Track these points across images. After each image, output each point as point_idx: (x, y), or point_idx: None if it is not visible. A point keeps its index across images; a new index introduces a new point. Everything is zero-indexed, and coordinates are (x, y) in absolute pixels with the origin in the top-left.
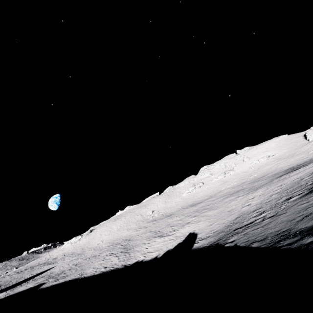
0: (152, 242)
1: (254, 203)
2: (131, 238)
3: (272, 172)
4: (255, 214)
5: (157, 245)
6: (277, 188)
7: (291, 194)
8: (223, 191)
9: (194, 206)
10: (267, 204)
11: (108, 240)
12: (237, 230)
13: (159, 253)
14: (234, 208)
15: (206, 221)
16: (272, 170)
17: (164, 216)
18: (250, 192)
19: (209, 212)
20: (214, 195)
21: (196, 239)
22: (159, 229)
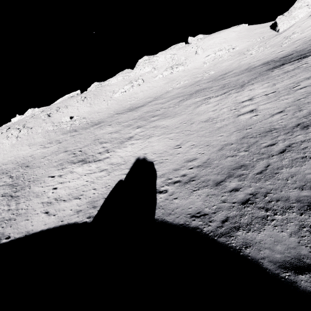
0: (66, 174)
1: (268, 109)
2: (31, 163)
3: (236, 68)
4: None
5: (75, 183)
6: None
7: None
8: (172, 91)
9: (134, 110)
10: None
11: None
12: None
13: (78, 206)
14: (215, 116)
15: (163, 137)
16: (235, 67)
17: (89, 124)
18: (230, 91)
19: (163, 122)
20: (160, 96)
21: (158, 180)
22: (81, 147)
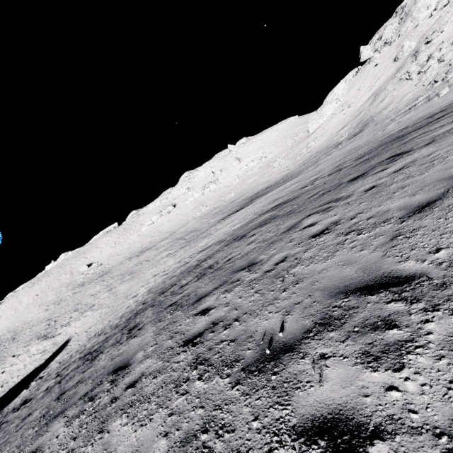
0: (23, 353)
1: (136, 297)
2: (18, 335)
3: (247, 192)
4: (76, 356)
5: (18, 366)
6: (174, 266)
7: (112, 330)
8: (187, 224)
9: (139, 256)
10: (110, 327)
11: (3, 330)
12: (10, 414)
13: None
14: (134, 290)
15: (101, 311)
16: (252, 187)
17: (99, 275)
18: (178, 250)
19: (123, 286)
20: (175, 232)
21: (41, 373)
22: (60, 315)
